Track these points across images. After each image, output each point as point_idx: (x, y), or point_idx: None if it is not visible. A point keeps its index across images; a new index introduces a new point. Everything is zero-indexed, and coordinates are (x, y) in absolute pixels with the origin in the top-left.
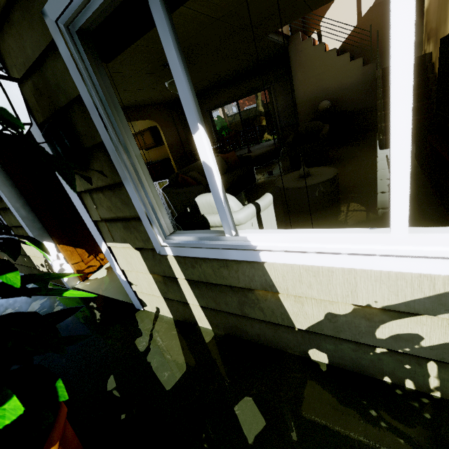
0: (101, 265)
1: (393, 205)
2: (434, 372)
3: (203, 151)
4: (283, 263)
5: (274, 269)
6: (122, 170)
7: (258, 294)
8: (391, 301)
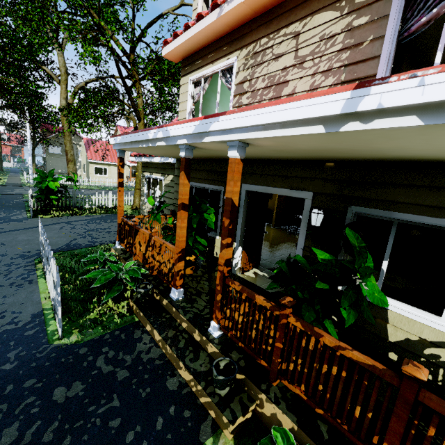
0: (249, 269)
1: (444, 310)
2: (441, 373)
3: (384, 266)
4: (397, 313)
5: (391, 313)
6: (341, 253)
7: (377, 320)
8: (434, 340)
